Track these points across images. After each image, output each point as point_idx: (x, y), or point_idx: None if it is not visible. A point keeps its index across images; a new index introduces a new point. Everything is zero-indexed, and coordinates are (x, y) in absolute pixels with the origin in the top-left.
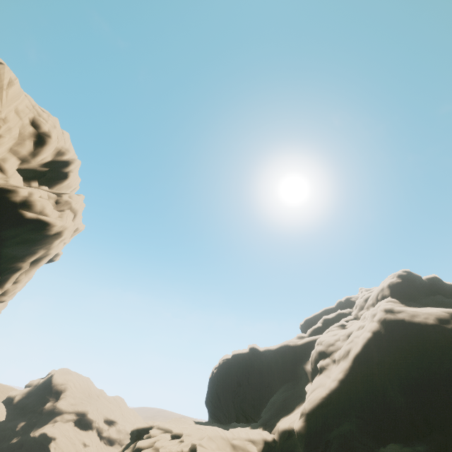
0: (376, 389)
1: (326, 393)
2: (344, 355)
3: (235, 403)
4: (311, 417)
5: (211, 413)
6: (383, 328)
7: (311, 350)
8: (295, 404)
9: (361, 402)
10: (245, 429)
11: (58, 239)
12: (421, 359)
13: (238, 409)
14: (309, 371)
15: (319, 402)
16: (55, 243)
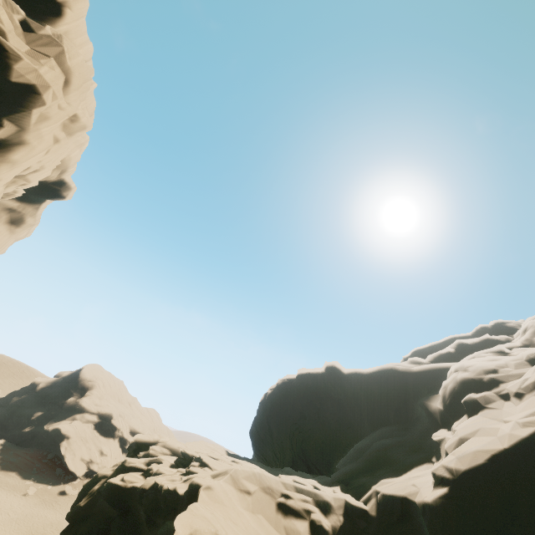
0: None
1: (505, 450)
2: None
3: (293, 441)
4: (468, 491)
5: (256, 449)
6: None
7: (435, 383)
8: (410, 460)
9: None
10: (308, 482)
11: (31, 105)
12: None
13: (297, 451)
14: (438, 411)
15: (488, 466)
16: (27, 114)
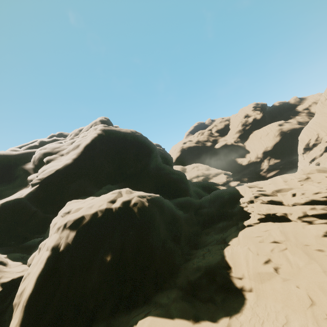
0: (97, 164)
1: (61, 167)
2: (74, 148)
3: None
4: (47, 183)
5: None
6: (104, 133)
7: (28, 159)
8: (15, 190)
9: (88, 170)
10: None
11: None
12: (125, 146)
13: None
14: (31, 168)
15: (55, 173)
16: None
